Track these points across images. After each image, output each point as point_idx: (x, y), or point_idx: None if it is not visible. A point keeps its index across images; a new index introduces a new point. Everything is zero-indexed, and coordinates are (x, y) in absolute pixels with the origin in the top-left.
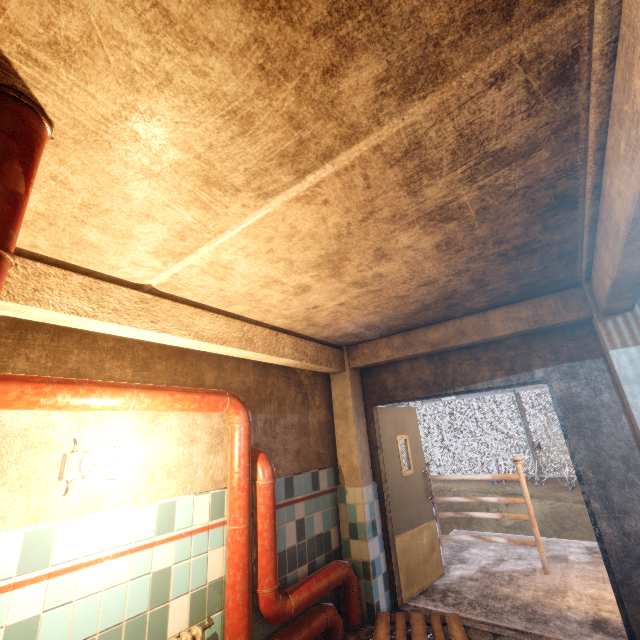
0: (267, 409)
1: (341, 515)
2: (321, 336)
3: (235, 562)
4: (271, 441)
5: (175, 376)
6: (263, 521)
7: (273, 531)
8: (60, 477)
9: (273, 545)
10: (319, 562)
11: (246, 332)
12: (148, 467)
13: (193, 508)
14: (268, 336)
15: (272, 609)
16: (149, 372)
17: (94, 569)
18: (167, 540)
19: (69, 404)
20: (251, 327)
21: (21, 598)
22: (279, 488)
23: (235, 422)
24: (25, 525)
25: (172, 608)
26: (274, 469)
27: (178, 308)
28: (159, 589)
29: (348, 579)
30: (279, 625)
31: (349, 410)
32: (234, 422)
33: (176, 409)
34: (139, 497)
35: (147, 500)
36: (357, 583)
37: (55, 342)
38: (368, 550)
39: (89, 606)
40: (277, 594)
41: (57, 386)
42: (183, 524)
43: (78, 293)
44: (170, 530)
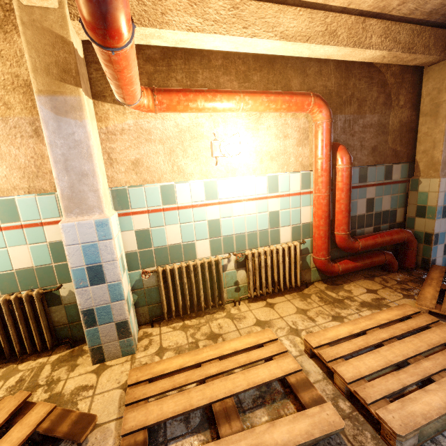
0: (347, 111)
1: (410, 200)
2: (423, 12)
3: (319, 214)
4: (349, 138)
5: (268, 85)
6: (340, 193)
7: (348, 200)
8: (212, 155)
9: (347, 209)
10: (383, 228)
11: (329, 24)
12: (258, 153)
13: (289, 181)
14: (353, 25)
15: (344, 244)
16: (249, 83)
17: (239, 204)
18: (275, 197)
19: (205, 107)
20: (335, 17)
21: (210, 210)
22: (354, 175)
23: (318, 120)
24: (203, 179)
25: (281, 231)
26: (351, 157)
27: (263, 8)
28: (273, 220)
29: (408, 241)
30: (348, 254)
31: (442, 105)
32: (317, 120)
33: (271, 109)
34: (255, 171)
35: (260, 173)
36: (416, 245)
37: (187, 66)
38: (434, 226)
39: (240, 220)
40: (348, 237)
41: (195, 94)
42: (283, 189)
43: (188, 10)
44: (276, 192)
